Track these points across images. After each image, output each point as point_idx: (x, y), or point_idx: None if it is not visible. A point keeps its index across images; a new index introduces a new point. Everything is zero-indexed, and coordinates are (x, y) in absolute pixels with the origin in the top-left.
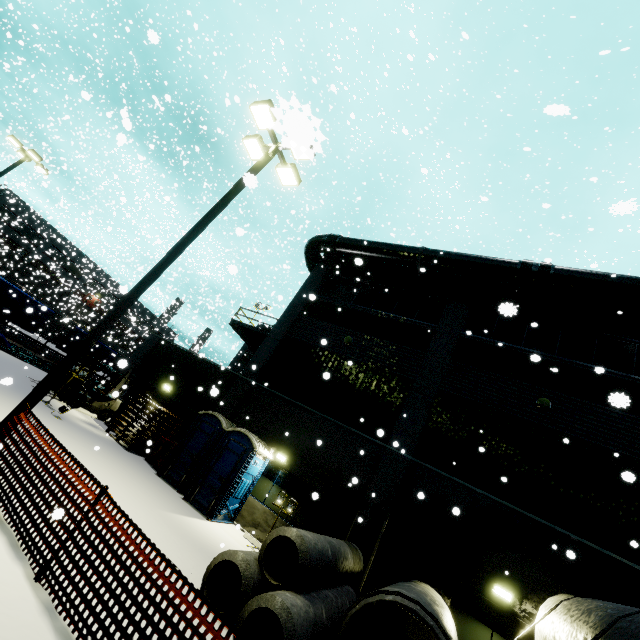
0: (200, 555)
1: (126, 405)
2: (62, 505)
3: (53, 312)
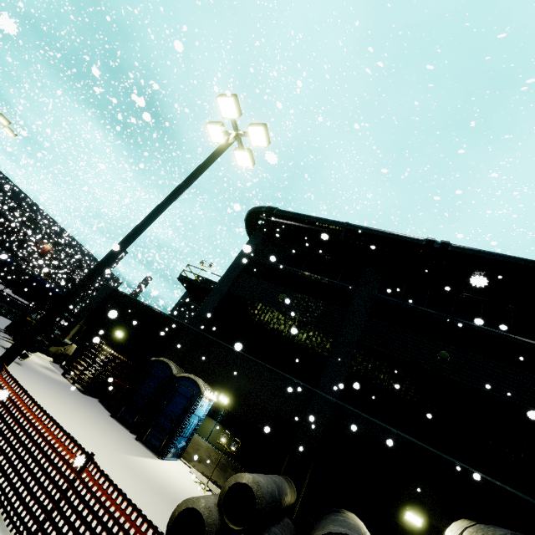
0: (158, 497)
1: (81, 350)
2: (46, 472)
3: (12, 261)
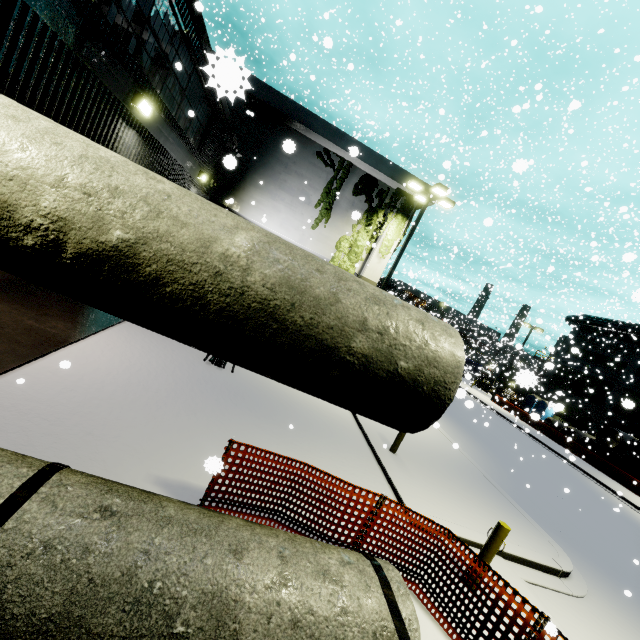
0: None
1: (500, 391)
2: (509, 406)
3: None
